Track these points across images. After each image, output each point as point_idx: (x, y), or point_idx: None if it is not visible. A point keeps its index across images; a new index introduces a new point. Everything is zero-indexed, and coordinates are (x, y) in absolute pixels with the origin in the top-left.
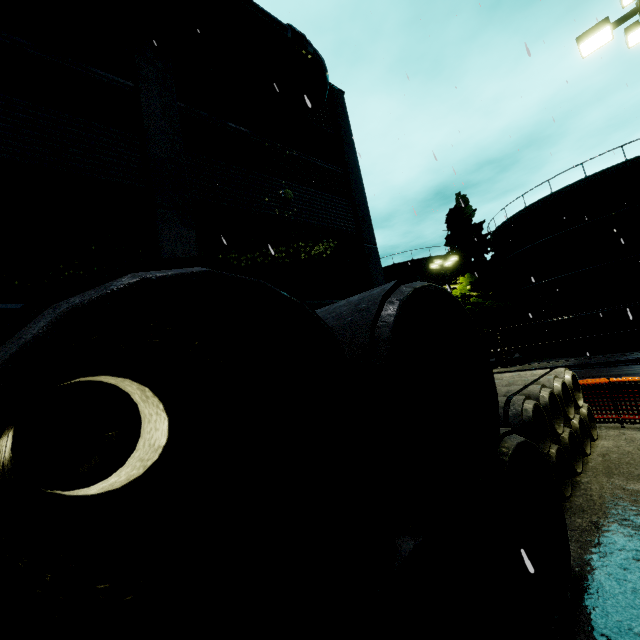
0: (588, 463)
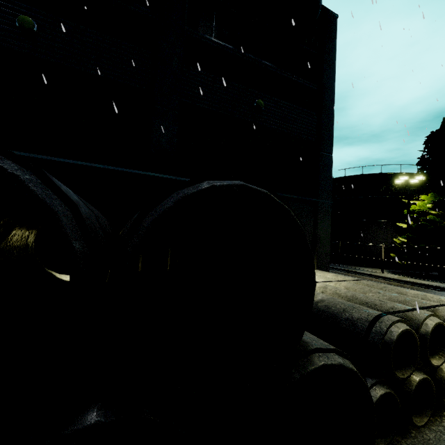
0: None
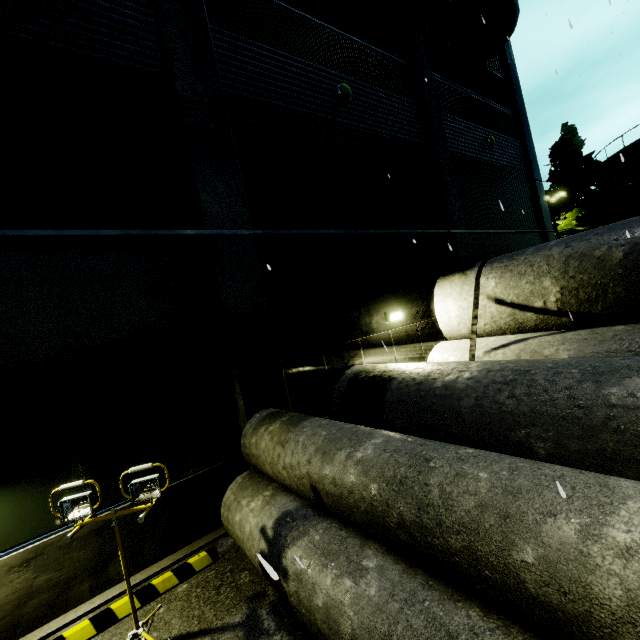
0: None
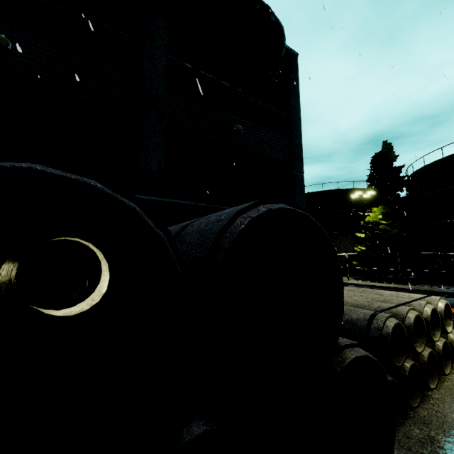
0: (444, 382)
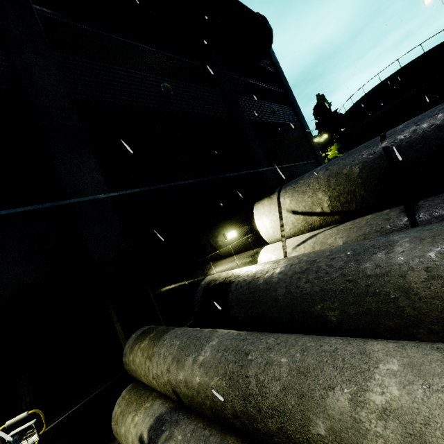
0: None
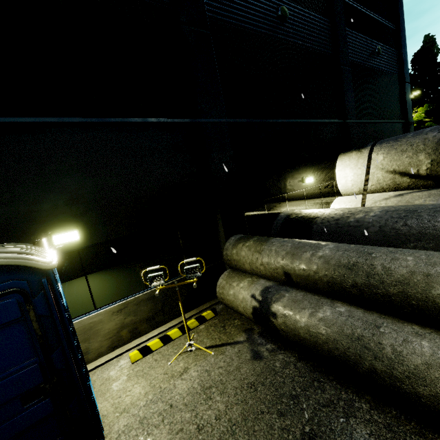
0: None
